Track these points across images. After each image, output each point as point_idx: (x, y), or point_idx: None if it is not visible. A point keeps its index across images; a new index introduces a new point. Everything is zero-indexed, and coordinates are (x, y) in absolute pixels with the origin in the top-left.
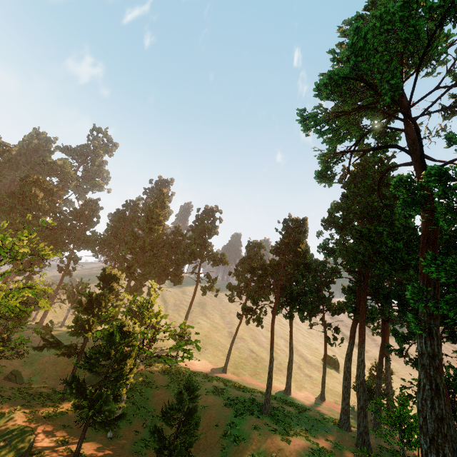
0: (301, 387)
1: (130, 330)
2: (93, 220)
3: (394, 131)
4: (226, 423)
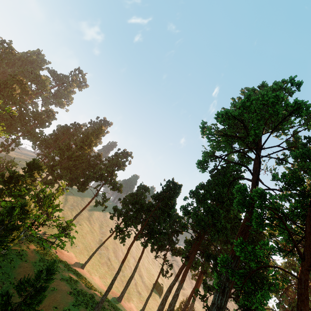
0: (131, 299)
1: (28, 210)
2: (45, 123)
3: (249, 158)
4: (63, 308)
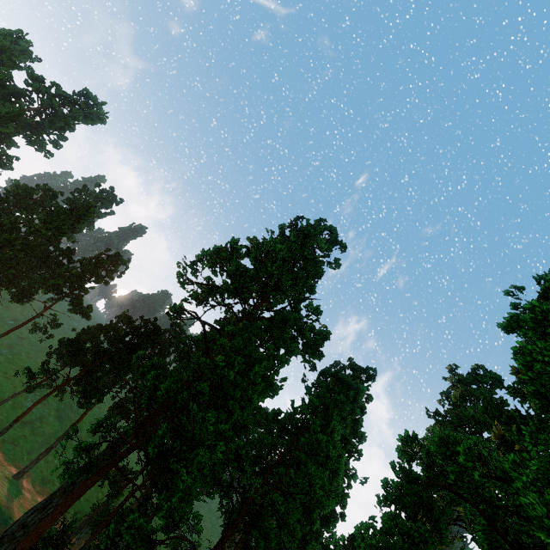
0: (50, 482)
1: None
2: None
3: None
4: None
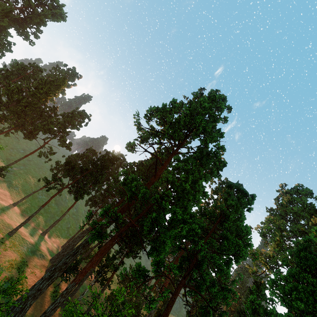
0: (58, 237)
1: None
2: None
3: None
4: None
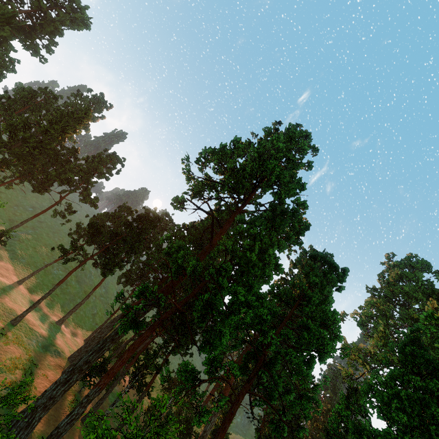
0: (80, 327)
1: None
2: None
3: None
4: None
